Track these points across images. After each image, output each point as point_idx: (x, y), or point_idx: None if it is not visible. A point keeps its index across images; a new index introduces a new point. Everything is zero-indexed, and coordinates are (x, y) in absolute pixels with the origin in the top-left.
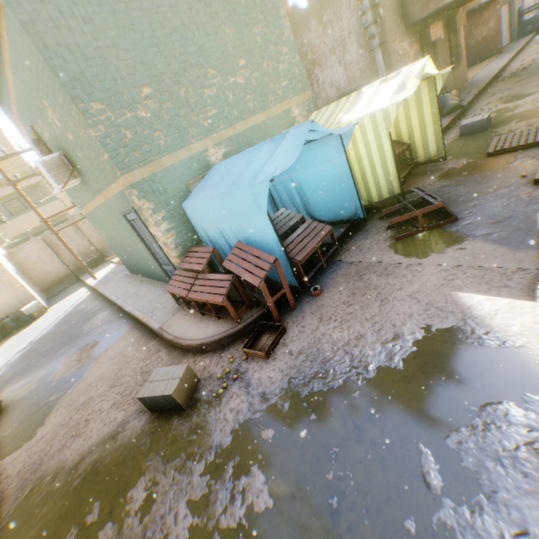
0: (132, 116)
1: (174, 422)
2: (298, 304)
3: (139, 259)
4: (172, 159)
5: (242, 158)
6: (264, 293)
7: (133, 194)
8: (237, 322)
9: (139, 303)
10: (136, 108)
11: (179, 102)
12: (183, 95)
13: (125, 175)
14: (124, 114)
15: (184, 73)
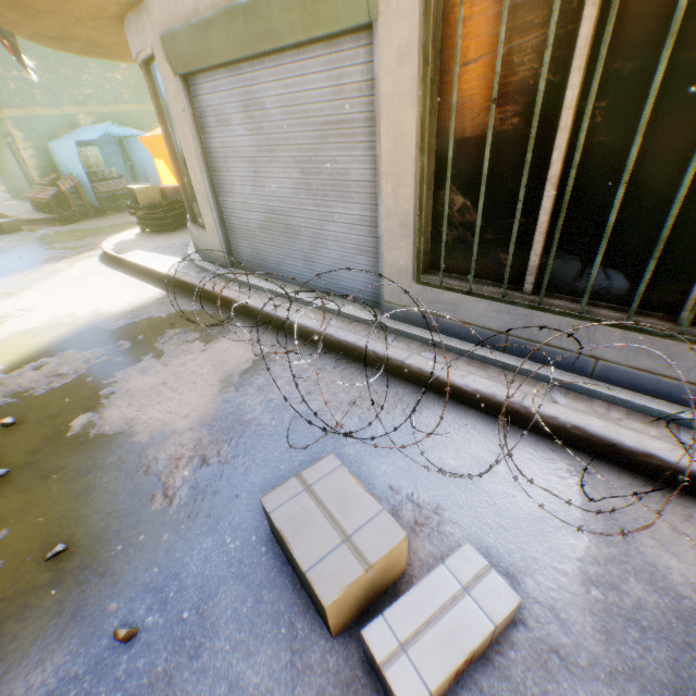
0: (21, 76)
1: (2, 236)
2: (99, 217)
3: (19, 180)
4: (48, 112)
5: (88, 129)
6: (70, 197)
7: (12, 125)
8: (59, 214)
9: (9, 209)
10: (24, 72)
11: (62, 78)
12: (65, 74)
13: (8, 111)
14: (14, 73)
15: (70, 61)
